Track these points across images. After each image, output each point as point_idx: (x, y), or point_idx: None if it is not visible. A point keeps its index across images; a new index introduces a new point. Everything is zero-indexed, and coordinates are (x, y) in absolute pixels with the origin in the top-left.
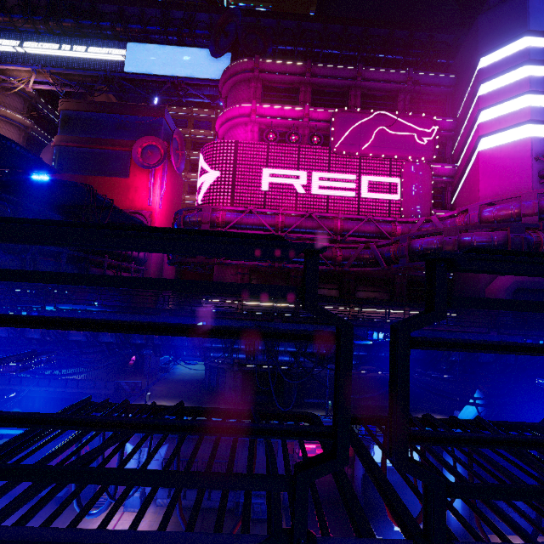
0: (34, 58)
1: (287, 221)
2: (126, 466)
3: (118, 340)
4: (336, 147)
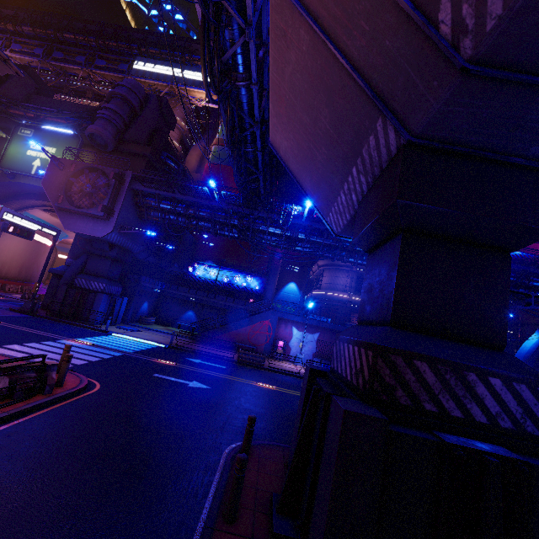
0: None
1: None
2: (291, 341)
3: (334, 243)
4: None
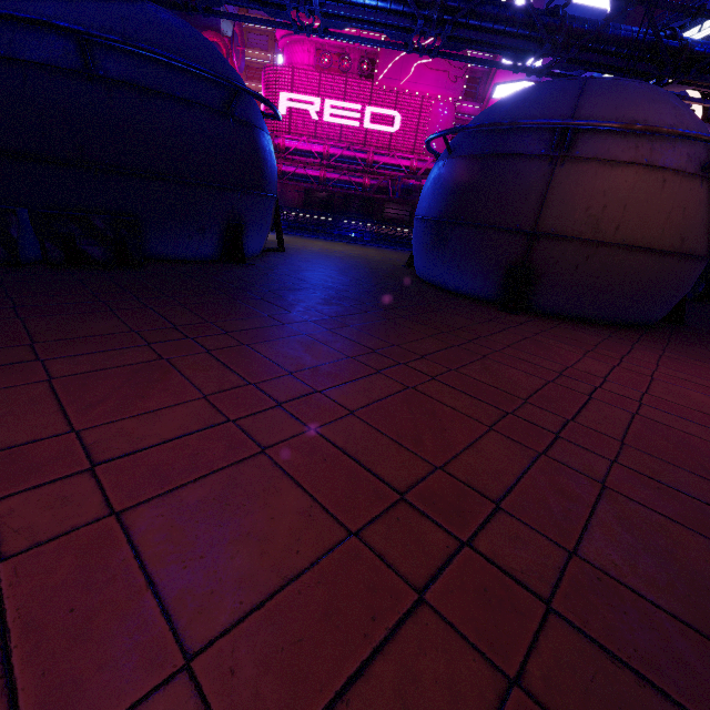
0: None
1: (332, 152)
2: None
3: None
4: (379, 80)
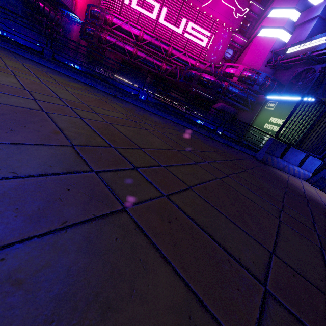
0: None
1: (145, 37)
2: None
3: None
4: None
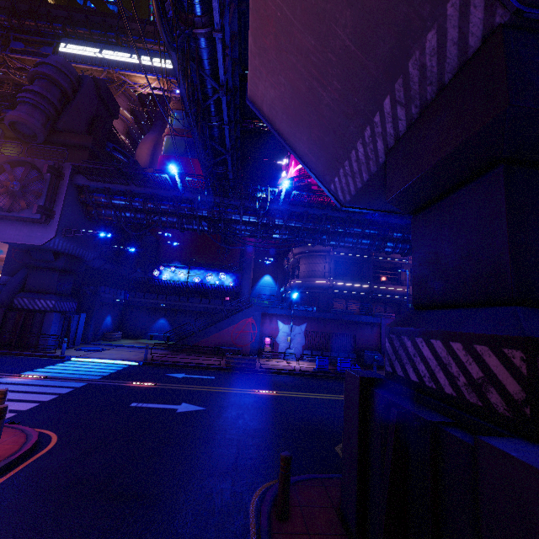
0: (159, 70)
1: None
2: (278, 337)
3: (315, 226)
4: None
